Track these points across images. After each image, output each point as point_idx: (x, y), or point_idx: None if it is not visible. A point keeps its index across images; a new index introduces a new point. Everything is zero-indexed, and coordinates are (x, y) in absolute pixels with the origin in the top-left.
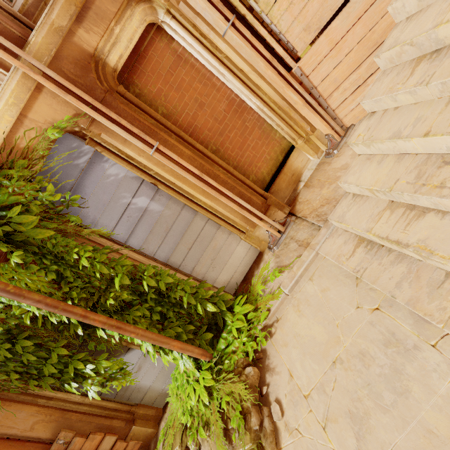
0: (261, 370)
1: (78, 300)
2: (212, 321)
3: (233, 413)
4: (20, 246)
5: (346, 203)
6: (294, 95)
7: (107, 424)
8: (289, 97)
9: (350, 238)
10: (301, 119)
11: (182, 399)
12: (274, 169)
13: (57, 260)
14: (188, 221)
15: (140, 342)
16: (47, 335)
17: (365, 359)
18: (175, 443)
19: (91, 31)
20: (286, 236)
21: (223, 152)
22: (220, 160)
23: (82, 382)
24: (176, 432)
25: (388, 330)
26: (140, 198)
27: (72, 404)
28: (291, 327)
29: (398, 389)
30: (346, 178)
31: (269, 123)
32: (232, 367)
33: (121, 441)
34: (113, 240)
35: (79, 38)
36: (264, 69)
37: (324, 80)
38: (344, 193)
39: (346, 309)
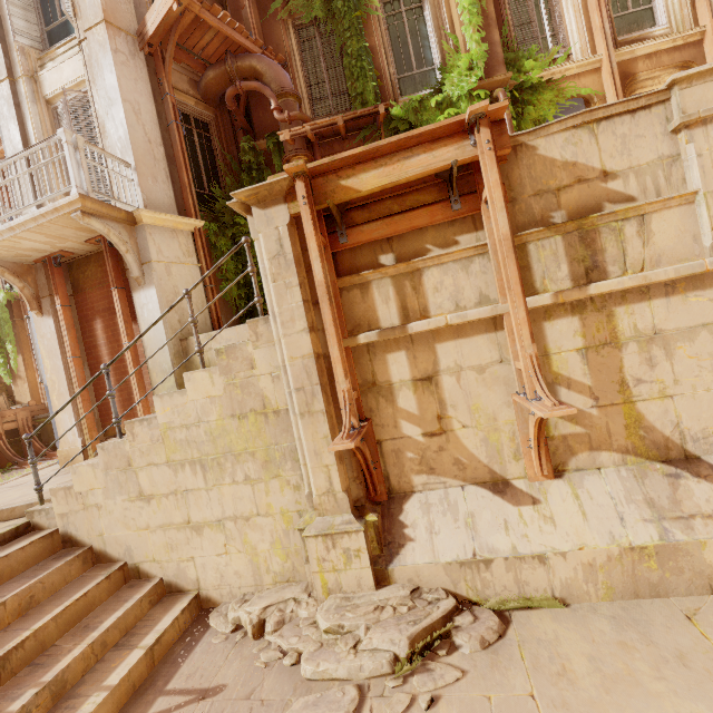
0: None
1: None
2: None
3: None
4: (516, 123)
5: None
6: None
7: None
8: None
9: None
10: None
11: None
12: None
13: None
14: None
15: None
16: None
17: None
18: None
19: (646, 65)
20: None
21: None
22: None
23: None
24: None
25: None
26: None
27: None
28: None
29: None
30: None
31: None
32: None
33: None
34: None
35: (637, 64)
36: None
37: None
38: None
39: None
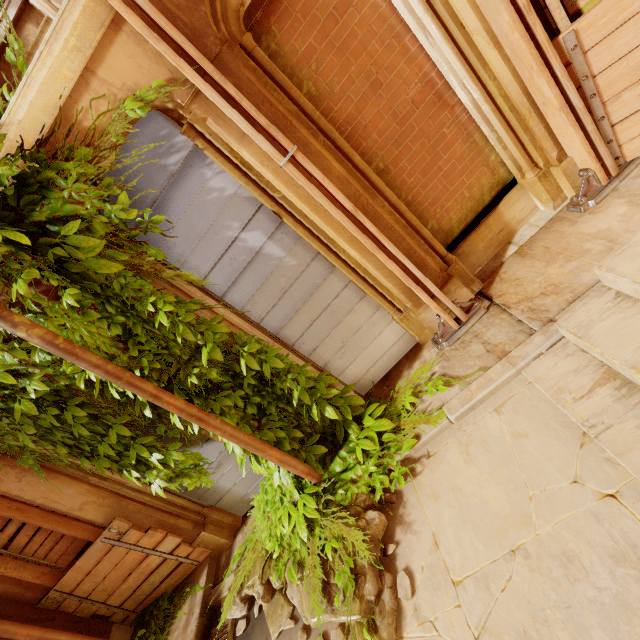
0: (390, 519)
1: (149, 370)
2: (329, 430)
3: (340, 565)
4: (76, 280)
5: (598, 305)
6: (549, 88)
7: (172, 522)
8: (537, 90)
9: (589, 366)
10: (545, 135)
11: (270, 520)
12: (472, 215)
13: (125, 309)
14: (319, 279)
15: (226, 441)
16: (105, 405)
17: (572, 567)
18: (254, 571)
19: None
20: (467, 330)
21: (394, 176)
22: (388, 189)
23: (145, 472)
24: (256, 557)
25: (626, 538)
26: (252, 233)
27: (130, 490)
28: (449, 473)
29: (623, 635)
30: (614, 262)
31: (485, 134)
32: (347, 501)
33: (187, 544)
34: (205, 291)
35: None
36: (505, 29)
37: (616, 64)
38: (592, 281)
39: (553, 478)
